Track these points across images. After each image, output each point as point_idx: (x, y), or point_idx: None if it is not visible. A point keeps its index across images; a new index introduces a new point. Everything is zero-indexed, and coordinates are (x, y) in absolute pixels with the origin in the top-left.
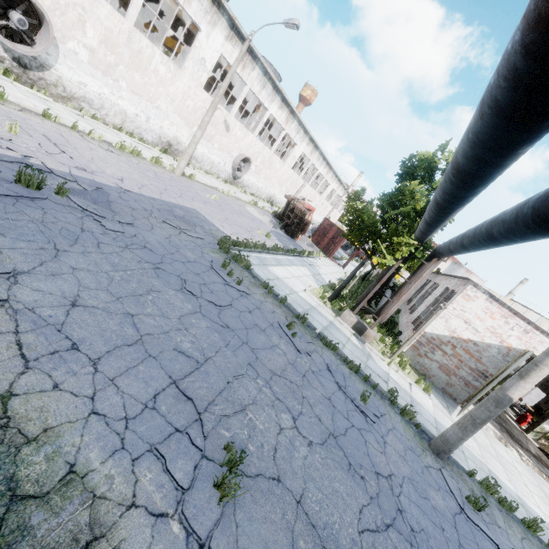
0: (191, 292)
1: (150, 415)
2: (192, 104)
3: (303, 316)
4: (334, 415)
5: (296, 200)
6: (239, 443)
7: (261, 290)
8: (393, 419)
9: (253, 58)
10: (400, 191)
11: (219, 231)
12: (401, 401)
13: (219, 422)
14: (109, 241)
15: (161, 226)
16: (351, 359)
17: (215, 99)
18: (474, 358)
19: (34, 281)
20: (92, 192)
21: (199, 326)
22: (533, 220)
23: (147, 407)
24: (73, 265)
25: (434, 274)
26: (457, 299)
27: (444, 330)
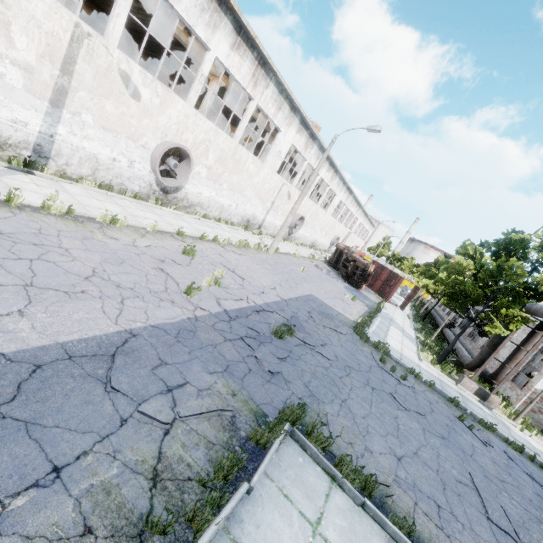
0: (404, 407)
1: None
2: (268, 186)
3: (453, 398)
4: None
5: (351, 250)
6: None
7: (411, 377)
8: None
9: (313, 140)
10: (500, 267)
11: (339, 313)
12: None
13: None
14: (339, 373)
15: (328, 333)
16: (509, 438)
17: (305, 191)
18: None
19: (371, 445)
20: (292, 320)
21: (438, 445)
22: None
23: None
24: (360, 414)
25: None
26: None
27: None
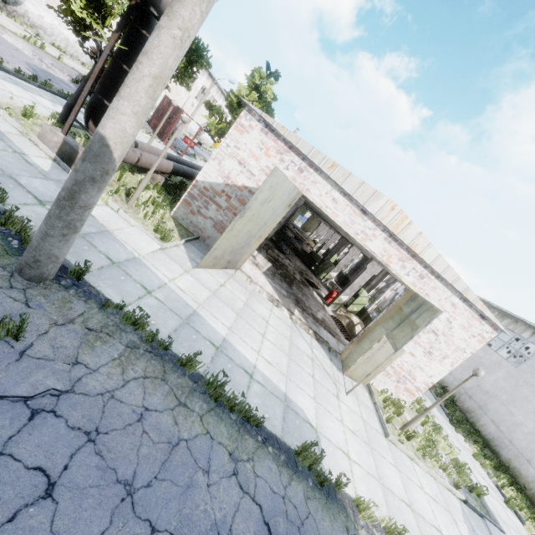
0: None
1: None
2: None
3: None
4: None
5: None
6: None
7: None
8: None
9: None
10: None
11: None
12: None
13: None
14: None
15: None
16: None
17: None
18: None
19: None
20: None
21: None
22: None
23: None
24: None
25: None
26: (231, 132)
27: (218, 176)
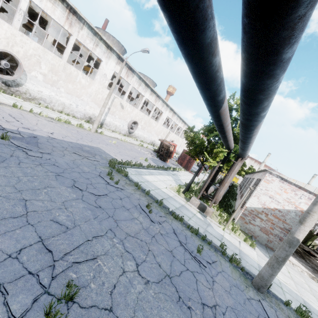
0: (78, 187)
1: (10, 262)
2: (101, 96)
3: (160, 201)
4: (173, 262)
5: (164, 140)
6: (83, 282)
7: (133, 187)
8: (223, 265)
9: (132, 72)
10: (213, 123)
11: (112, 157)
12: (231, 252)
13: (70, 267)
14: (28, 161)
15: (71, 155)
16: (193, 226)
17: (110, 91)
18: (281, 220)
19: None
20: (27, 138)
21: (77, 206)
22: (243, 96)
23: (11, 256)
24: None
25: (252, 174)
26: (261, 183)
27: (258, 204)
